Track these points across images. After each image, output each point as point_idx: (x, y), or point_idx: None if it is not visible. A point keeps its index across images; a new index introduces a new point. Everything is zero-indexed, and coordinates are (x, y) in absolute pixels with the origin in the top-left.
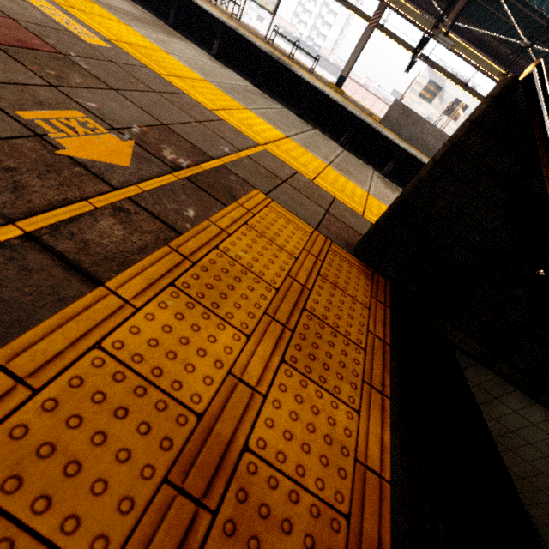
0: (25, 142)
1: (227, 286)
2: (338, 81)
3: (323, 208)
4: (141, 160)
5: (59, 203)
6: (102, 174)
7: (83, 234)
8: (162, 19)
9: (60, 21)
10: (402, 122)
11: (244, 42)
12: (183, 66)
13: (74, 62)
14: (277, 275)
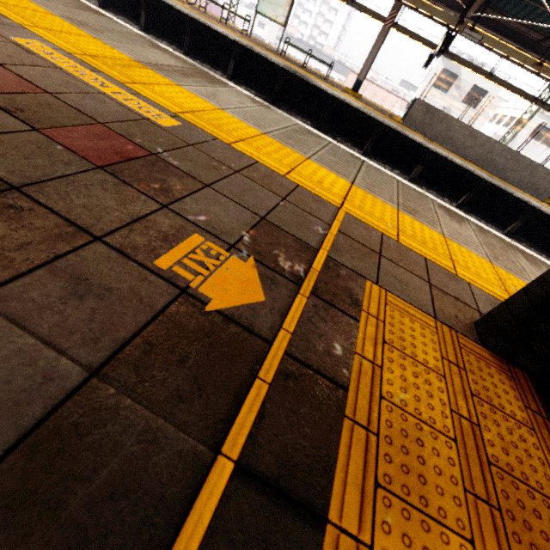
0: (178, 307)
1: (417, 458)
2: (355, 86)
3: (425, 280)
4: (269, 284)
5: (239, 394)
6: (251, 324)
7: (277, 436)
8: (177, 45)
9: (133, 106)
10: (426, 121)
11: (260, 59)
12: (239, 122)
13: (165, 161)
14: (444, 416)
